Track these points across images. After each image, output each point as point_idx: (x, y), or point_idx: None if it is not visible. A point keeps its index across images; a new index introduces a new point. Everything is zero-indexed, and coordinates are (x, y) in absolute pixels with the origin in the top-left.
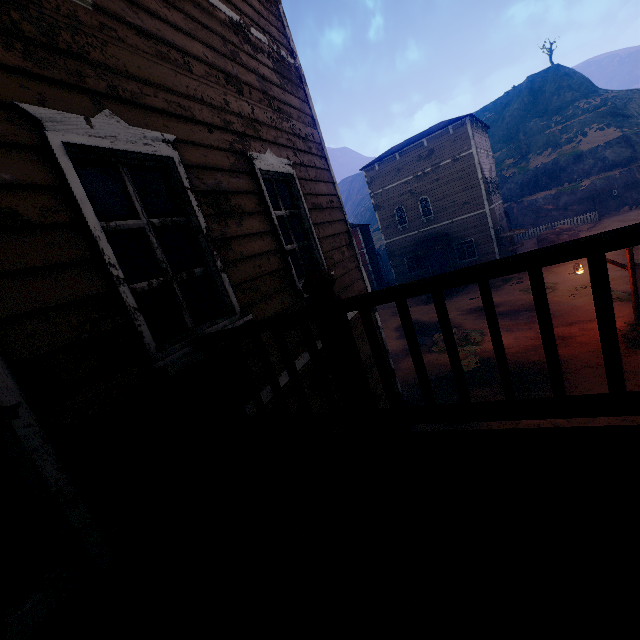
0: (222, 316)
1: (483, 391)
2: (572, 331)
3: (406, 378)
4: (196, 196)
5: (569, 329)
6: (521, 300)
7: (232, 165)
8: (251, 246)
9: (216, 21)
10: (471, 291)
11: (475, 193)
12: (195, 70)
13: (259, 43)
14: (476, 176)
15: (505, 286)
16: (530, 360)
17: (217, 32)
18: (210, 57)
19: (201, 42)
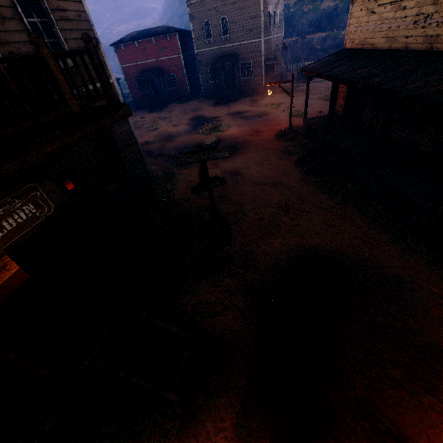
0: None
1: None
2: (265, 129)
3: (178, 146)
4: None
5: (265, 128)
6: (260, 110)
7: None
8: (12, 37)
9: None
10: (243, 101)
11: (257, 23)
12: None
13: None
14: (259, 7)
15: (260, 101)
16: (237, 141)
17: None
18: None
19: None
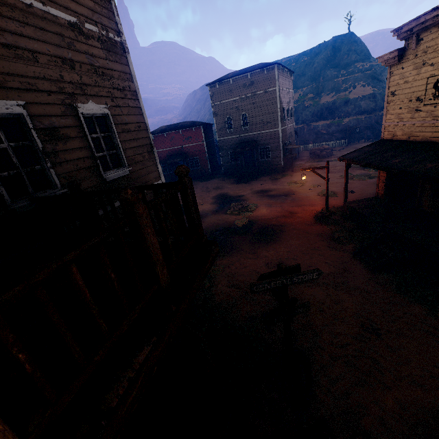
0: (51, 188)
1: (242, 238)
2: (298, 210)
3: (207, 227)
4: (37, 131)
5: (297, 209)
6: (285, 189)
7: (63, 112)
8: (72, 155)
9: (58, 25)
10: (263, 179)
11: (274, 117)
12: (41, 60)
13: (91, 32)
14: (276, 106)
15: (281, 179)
16: (271, 223)
17: (58, 33)
18: (52, 50)
19: (46, 42)
